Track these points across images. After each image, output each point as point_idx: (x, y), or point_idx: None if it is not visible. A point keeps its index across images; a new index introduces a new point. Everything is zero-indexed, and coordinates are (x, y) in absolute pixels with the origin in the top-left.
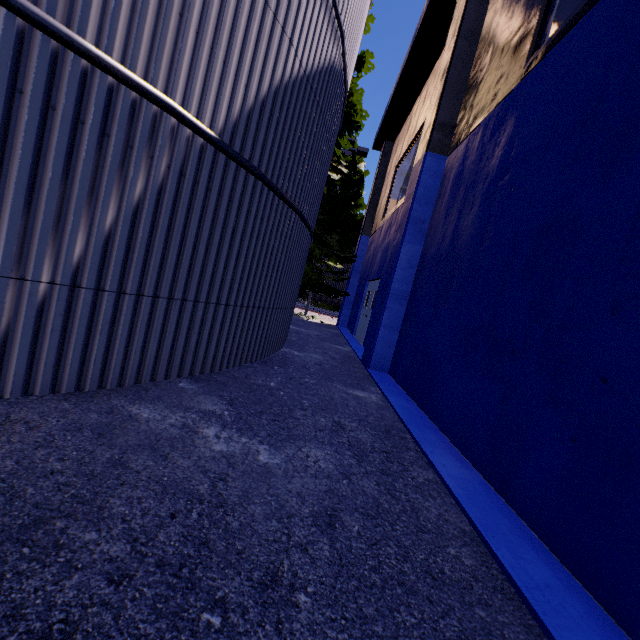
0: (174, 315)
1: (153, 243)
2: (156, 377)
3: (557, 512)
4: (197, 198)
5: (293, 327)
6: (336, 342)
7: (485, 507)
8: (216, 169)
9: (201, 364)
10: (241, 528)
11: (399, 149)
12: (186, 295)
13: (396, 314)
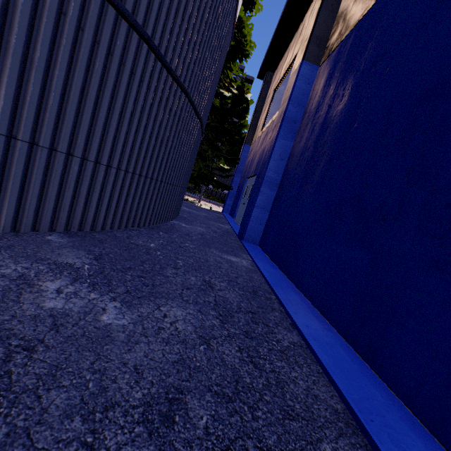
0: (40, 164)
1: (1, 69)
2: (20, 228)
3: (445, 393)
4: (64, 33)
5: (187, 209)
6: (219, 222)
7: (354, 377)
8: (89, 7)
9: (79, 221)
10: (5, 441)
11: (277, 76)
12: (55, 144)
13: (268, 197)
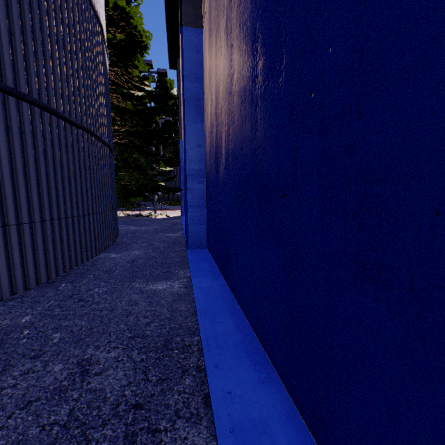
0: None
1: None
2: None
3: None
4: None
5: (134, 228)
6: (171, 231)
7: None
8: None
9: None
10: None
11: None
12: None
13: (198, 193)
